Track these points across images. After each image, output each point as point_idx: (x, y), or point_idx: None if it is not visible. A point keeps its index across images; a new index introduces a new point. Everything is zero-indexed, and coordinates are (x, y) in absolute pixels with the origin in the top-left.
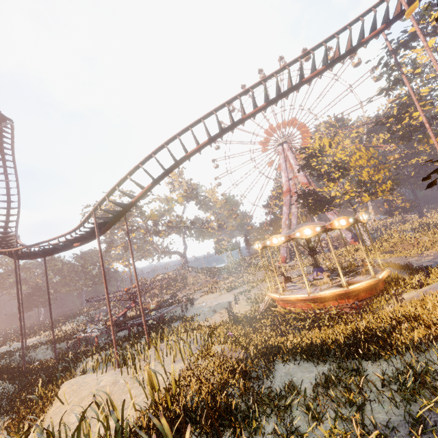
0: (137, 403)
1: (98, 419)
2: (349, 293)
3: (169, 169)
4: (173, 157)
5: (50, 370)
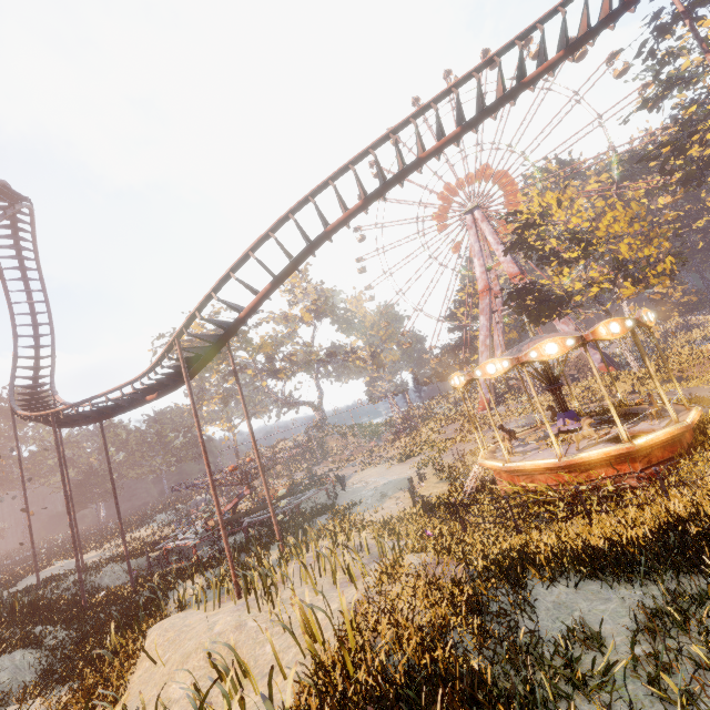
0: (285, 664)
1: (230, 704)
2: (634, 453)
3: (299, 257)
4: (305, 235)
5: (126, 604)
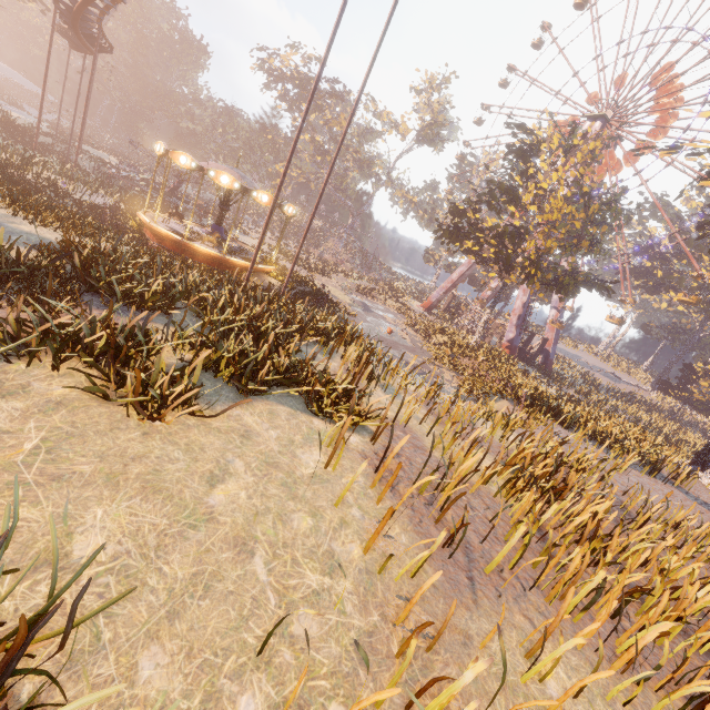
0: None
1: None
2: (153, 231)
3: None
4: None
5: None
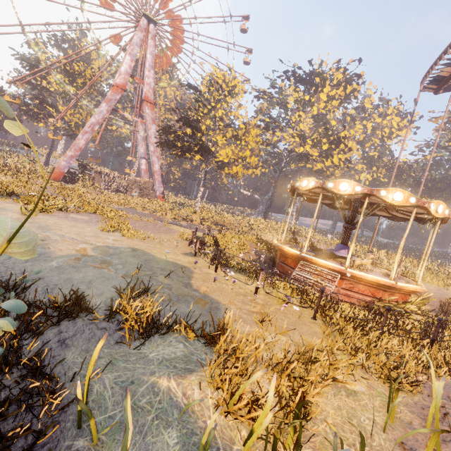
0: None
1: None
2: None
3: None
4: None
5: None
